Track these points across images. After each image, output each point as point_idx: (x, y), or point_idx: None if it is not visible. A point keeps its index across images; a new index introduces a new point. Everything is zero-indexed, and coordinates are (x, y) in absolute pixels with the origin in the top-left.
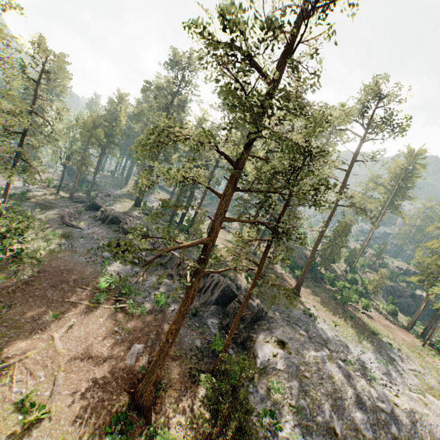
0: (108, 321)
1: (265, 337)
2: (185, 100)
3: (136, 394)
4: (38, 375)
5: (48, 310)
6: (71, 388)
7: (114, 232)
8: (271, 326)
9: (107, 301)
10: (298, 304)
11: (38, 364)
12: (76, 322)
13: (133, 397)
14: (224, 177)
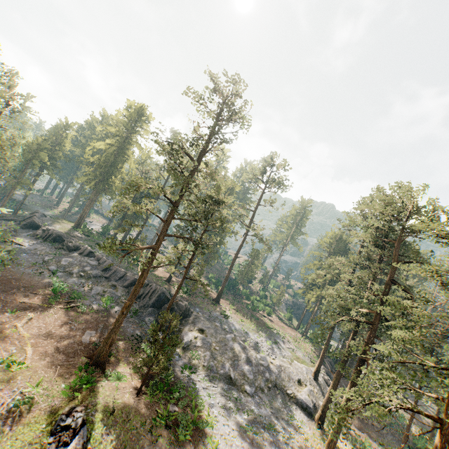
0: (62, 317)
1: (189, 327)
2: (134, 141)
3: (94, 356)
4: (10, 349)
5: (5, 308)
6: (40, 355)
7: (58, 249)
8: (195, 320)
9: (59, 303)
10: (217, 309)
11: (7, 343)
12: (34, 317)
13: (91, 358)
14: (167, 211)
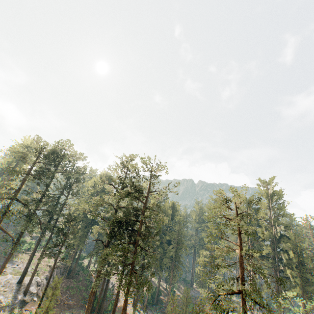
0: None
1: None
2: None
3: None
4: None
5: None
6: None
7: None
8: None
9: None
10: None
11: None
12: None
13: None
14: None
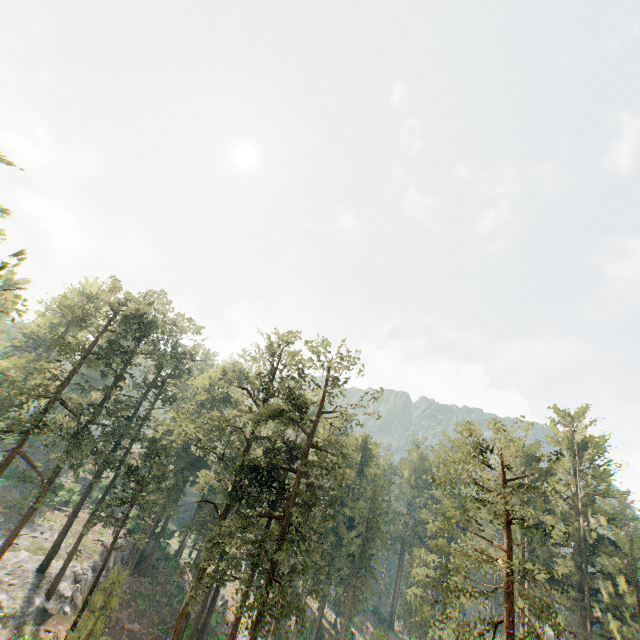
0: None
1: None
2: None
3: None
4: None
5: None
6: None
7: None
8: None
9: None
10: None
11: None
12: None
13: None
14: None
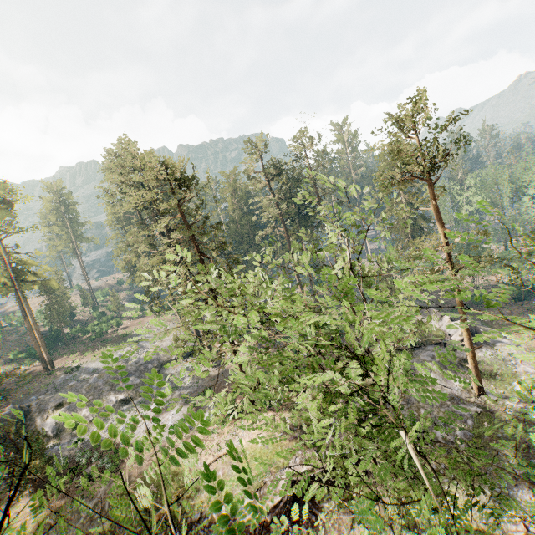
0: None
1: (42, 418)
2: None
3: None
4: None
5: None
6: None
7: None
8: (42, 407)
9: None
10: (58, 373)
11: None
12: None
13: None
14: None
